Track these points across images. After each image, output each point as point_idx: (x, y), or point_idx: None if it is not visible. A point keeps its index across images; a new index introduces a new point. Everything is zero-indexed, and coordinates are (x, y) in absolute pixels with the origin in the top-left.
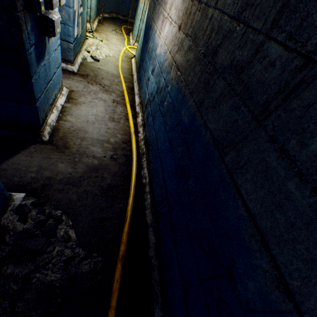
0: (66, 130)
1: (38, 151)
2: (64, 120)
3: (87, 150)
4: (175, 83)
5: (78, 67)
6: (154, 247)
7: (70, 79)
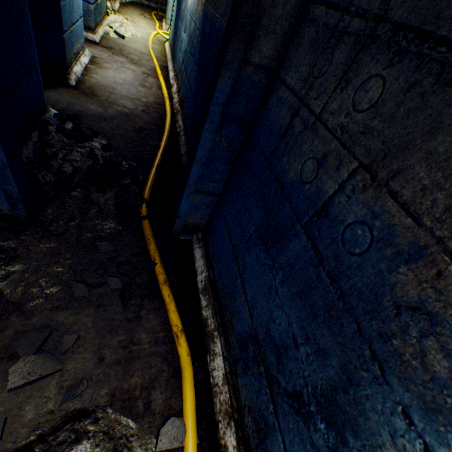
0: (93, 84)
1: (66, 92)
2: (89, 77)
3: (117, 102)
4: (201, 13)
5: (99, 39)
6: None
7: (91, 48)
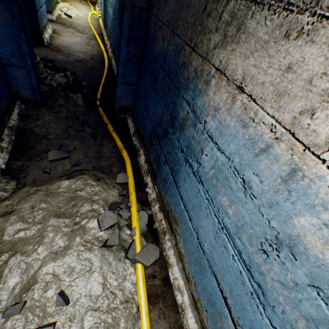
0: (57, 45)
1: (43, 49)
2: (54, 41)
3: (74, 54)
4: None
5: (56, 18)
6: None
7: (52, 25)
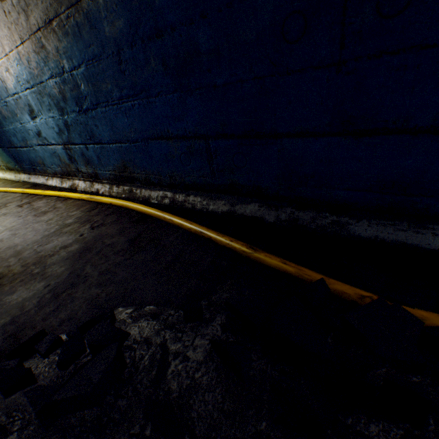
0: None
1: None
2: None
3: (44, 252)
4: (65, 40)
5: None
6: (266, 207)
7: None
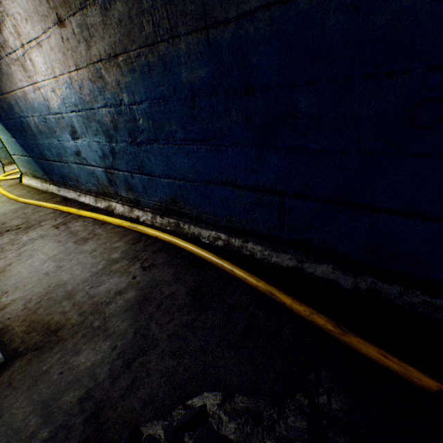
0: (22, 314)
1: (2, 393)
2: None
3: (98, 298)
4: (129, 76)
5: None
6: (341, 271)
7: None
